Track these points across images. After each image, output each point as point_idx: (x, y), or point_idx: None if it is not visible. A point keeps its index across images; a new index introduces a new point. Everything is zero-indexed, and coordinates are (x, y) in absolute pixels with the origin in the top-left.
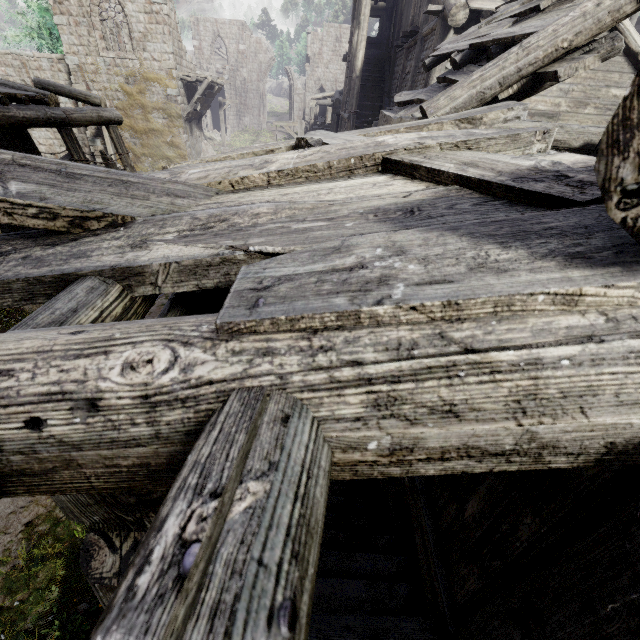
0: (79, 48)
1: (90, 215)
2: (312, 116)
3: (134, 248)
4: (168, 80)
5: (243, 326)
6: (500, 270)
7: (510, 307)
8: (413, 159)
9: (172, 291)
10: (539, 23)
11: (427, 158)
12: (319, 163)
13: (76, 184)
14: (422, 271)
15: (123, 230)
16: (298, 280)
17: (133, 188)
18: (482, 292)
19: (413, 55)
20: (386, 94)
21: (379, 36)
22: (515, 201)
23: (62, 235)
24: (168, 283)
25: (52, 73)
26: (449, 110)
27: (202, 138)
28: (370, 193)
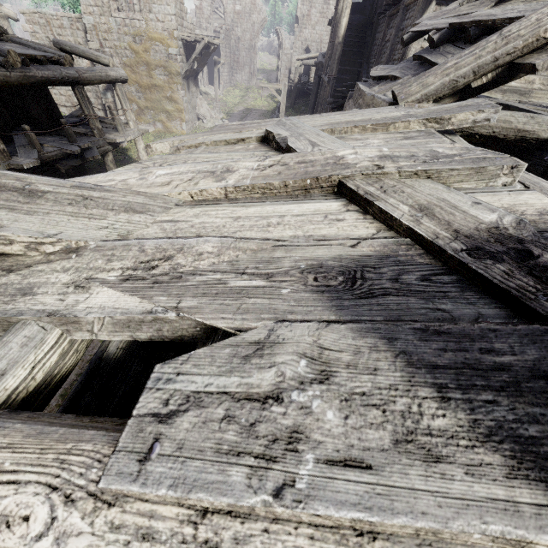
0: (94, 9)
1: (44, 241)
2: (296, 75)
3: (76, 288)
4: (170, 40)
5: (126, 492)
6: (431, 458)
7: (435, 535)
8: (368, 190)
9: (108, 338)
10: (523, 7)
11: (383, 190)
12: (275, 182)
13: (36, 204)
14: (339, 432)
15: (74, 258)
16: (204, 409)
17: (92, 205)
18: (402, 511)
19: (394, 23)
20: (365, 59)
21: (364, 1)
22: (468, 280)
23: (20, 257)
24: (104, 332)
25: (71, 31)
26: (420, 97)
27: (198, 93)
28: (318, 232)
